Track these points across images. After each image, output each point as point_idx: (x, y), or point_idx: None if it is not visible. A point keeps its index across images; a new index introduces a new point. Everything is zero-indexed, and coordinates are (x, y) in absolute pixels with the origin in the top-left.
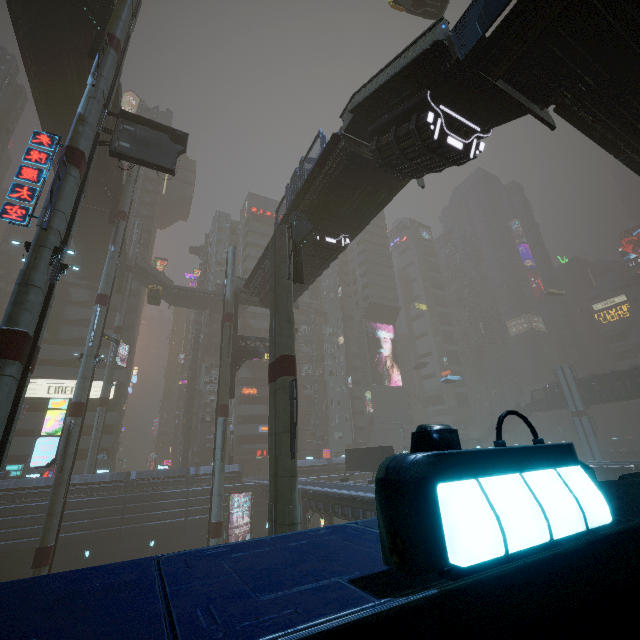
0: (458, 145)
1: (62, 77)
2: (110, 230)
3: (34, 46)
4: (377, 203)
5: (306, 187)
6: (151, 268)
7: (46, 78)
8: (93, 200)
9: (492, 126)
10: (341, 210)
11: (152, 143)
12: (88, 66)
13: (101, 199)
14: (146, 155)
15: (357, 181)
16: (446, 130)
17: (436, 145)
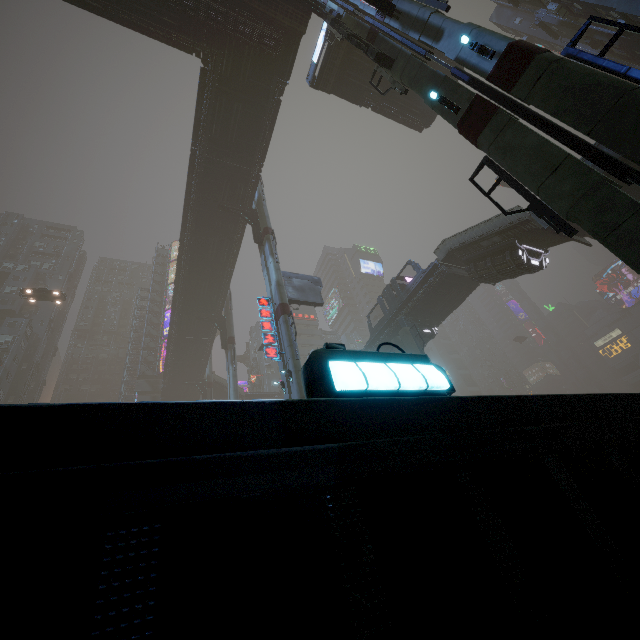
0: (536, 263)
1: (205, 253)
2: (201, 354)
3: (194, 238)
4: (459, 300)
5: (409, 298)
6: (223, 381)
7: (194, 255)
8: (196, 332)
9: (547, 247)
10: (434, 309)
11: (305, 289)
12: (226, 243)
13: (202, 330)
14: (306, 297)
15: (448, 289)
16: (528, 257)
17: (525, 266)
